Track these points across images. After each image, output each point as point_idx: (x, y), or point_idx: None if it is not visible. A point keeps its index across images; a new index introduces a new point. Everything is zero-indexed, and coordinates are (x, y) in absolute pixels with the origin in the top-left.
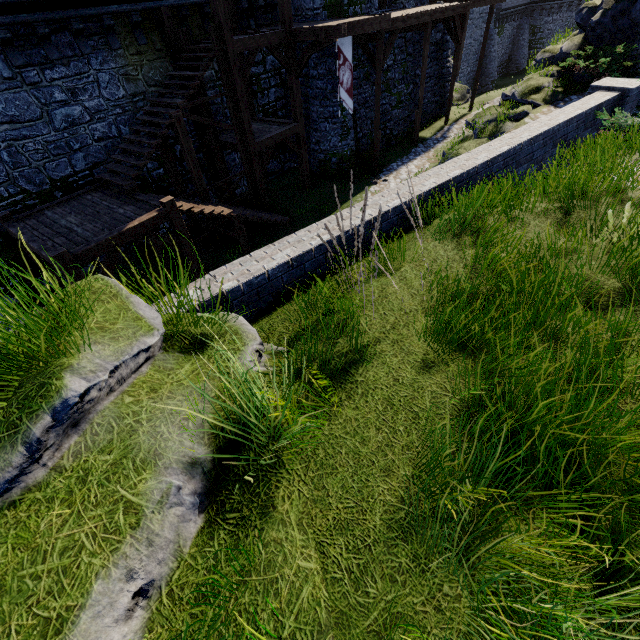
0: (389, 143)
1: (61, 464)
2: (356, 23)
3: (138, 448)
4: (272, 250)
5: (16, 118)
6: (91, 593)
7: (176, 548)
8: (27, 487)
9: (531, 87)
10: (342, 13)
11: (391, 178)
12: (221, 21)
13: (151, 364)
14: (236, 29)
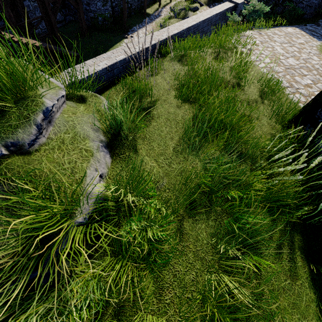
0: (130, 13)
1: (50, 137)
2: None
3: (79, 133)
4: (96, 61)
5: None
6: (87, 173)
7: (106, 165)
8: (40, 144)
9: None
10: None
11: (135, 35)
12: None
13: (66, 104)
14: None
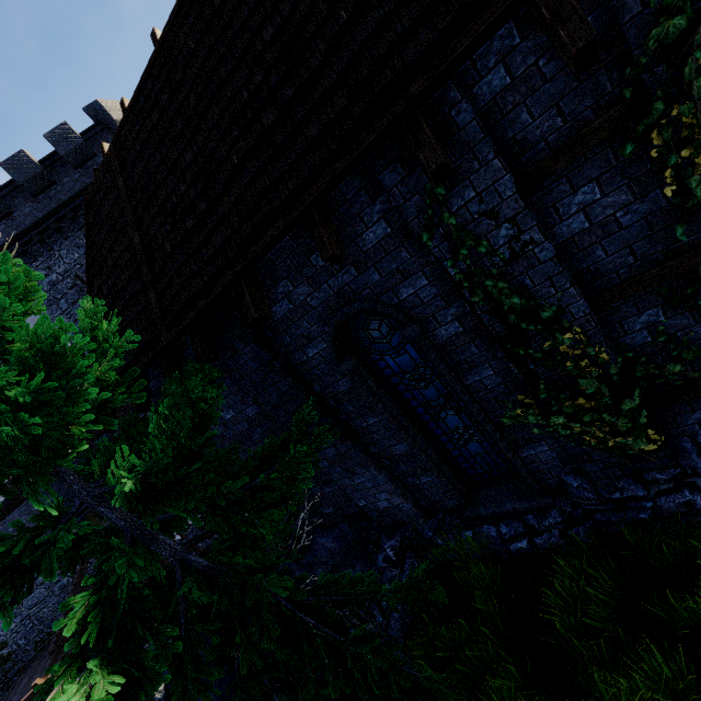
0: None
1: None
2: None
3: None
4: None
5: (38, 602)
6: None
7: None
8: None
9: None
10: None
11: None
12: None
13: None
14: None
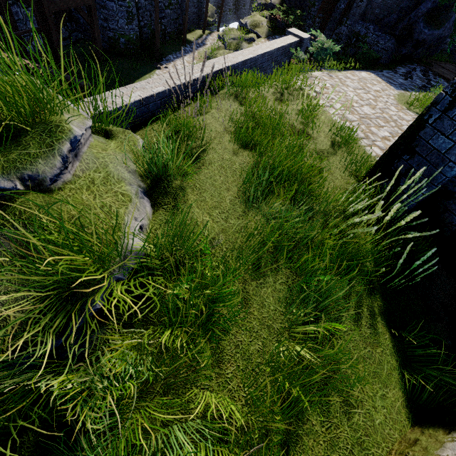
0: (164, 37)
1: (77, 174)
2: None
3: (113, 173)
4: (126, 91)
5: None
6: (125, 220)
7: (147, 216)
8: (64, 182)
9: (256, 22)
10: None
11: (170, 66)
12: None
13: (93, 138)
14: None
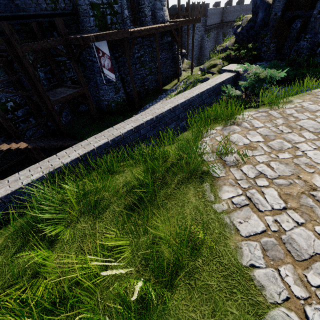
0: (148, 93)
1: None
2: (105, 34)
3: None
4: None
5: None
6: None
7: None
8: None
9: (211, 64)
10: (108, 28)
11: None
12: (8, 34)
13: None
14: (41, 37)
